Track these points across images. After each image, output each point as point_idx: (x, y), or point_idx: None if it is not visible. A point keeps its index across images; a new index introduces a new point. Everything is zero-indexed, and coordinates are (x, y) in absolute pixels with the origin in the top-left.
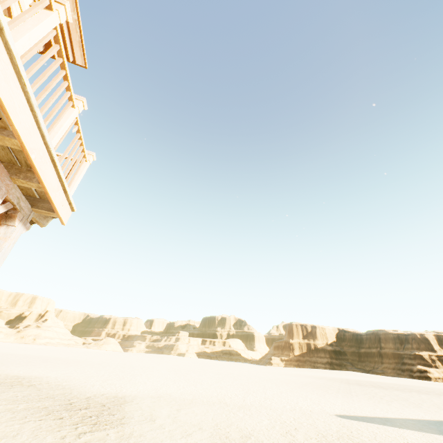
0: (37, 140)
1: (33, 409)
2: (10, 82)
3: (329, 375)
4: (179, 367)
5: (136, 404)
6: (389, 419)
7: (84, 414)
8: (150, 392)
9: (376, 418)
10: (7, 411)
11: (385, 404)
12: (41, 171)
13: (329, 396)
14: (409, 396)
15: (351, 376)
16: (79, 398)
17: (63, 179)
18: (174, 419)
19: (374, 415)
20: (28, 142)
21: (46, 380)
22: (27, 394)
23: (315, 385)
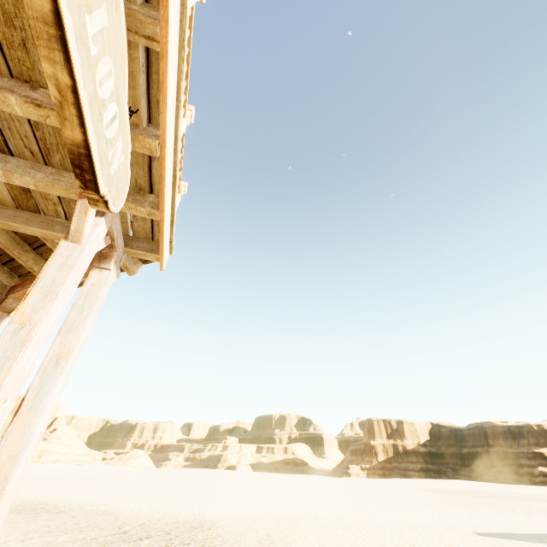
0: (172, 142)
1: (79, 541)
2: (174, 52)
3: (427, 485)
4: (236, 484)
5: (208, 530)
6: (543, 535)
7: (149, 545)
8: (218, 515)
9: (526, 535)
10: (47, 545)
11: (524, 517)
12: (166, 186)
13: (446, 510)
14: (545, 506)
15: (455, 486)
16: (131, 525)
17: (175, 205)
18: (270, 546)
19: (521, 531)
20: (168, 142)
21: (76, 505)
22: (61, 523)
23: (419, 498)
